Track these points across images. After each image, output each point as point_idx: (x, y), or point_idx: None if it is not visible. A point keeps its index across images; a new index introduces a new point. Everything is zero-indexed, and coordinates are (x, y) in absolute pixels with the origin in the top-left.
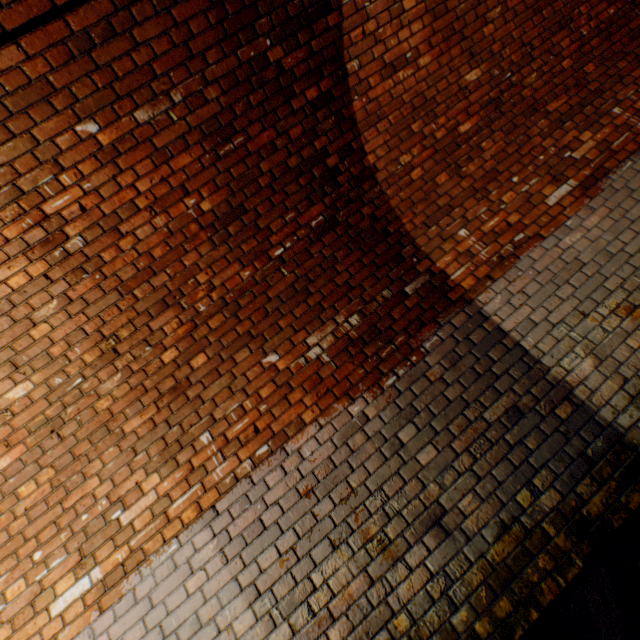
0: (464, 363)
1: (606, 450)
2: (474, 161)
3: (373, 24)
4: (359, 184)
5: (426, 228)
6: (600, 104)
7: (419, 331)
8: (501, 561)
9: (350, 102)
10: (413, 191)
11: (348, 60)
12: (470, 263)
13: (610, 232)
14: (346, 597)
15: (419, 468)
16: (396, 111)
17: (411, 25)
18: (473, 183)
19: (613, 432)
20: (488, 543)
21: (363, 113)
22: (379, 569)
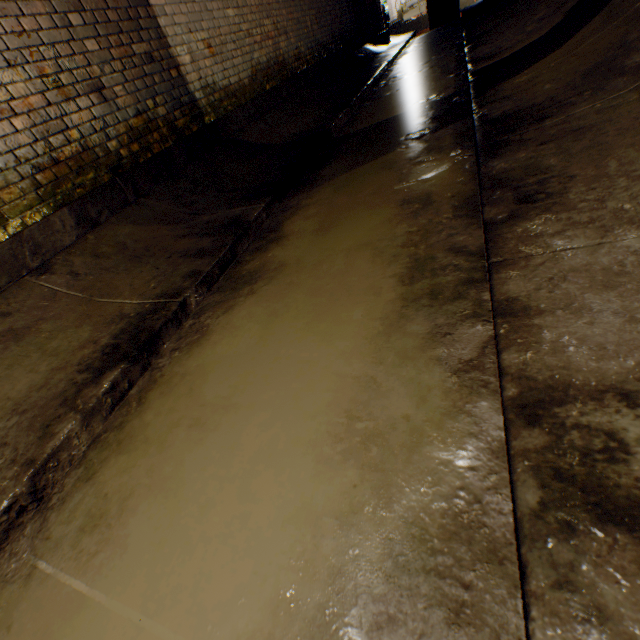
0: (122, 3)
1: (189, 104)
2: None
3: None
4: None
5: None
6: None
7: None
8: (137, 129)
9: None
10: None
11: None
12: None
13: None
14: (28, 105)
15: (87, 51)
16: None
17: None
18: None
19: (193, 98)
20: (131, 117)
21: None
22: (56, 99)
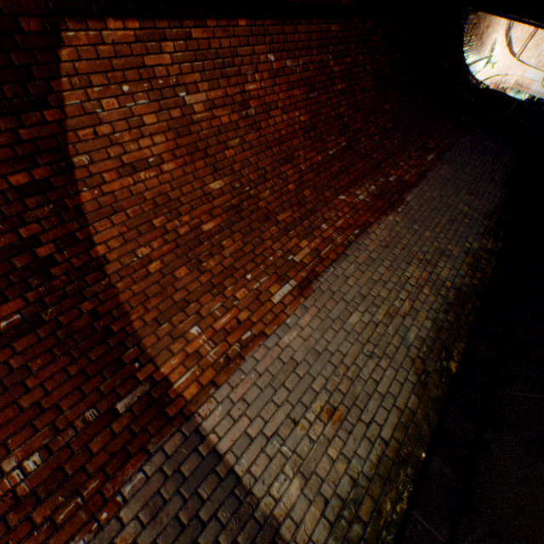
0: (169, 510)
1: None
2: (215, 256)
3: (108, 128)
4: (82, 275)
5: (158, 325)
6: (314, 220)
7: (122, 467)
8: None
9: (78, 192)
10: (149, 284)
11: (75, 153)
12: (197, 366)
13: (318, 330)
14: None
15: None
16: (137, 205)
17: (154, 136)
18: (212, 277)
19: None
20: None
21: (95, 204)
22: None
